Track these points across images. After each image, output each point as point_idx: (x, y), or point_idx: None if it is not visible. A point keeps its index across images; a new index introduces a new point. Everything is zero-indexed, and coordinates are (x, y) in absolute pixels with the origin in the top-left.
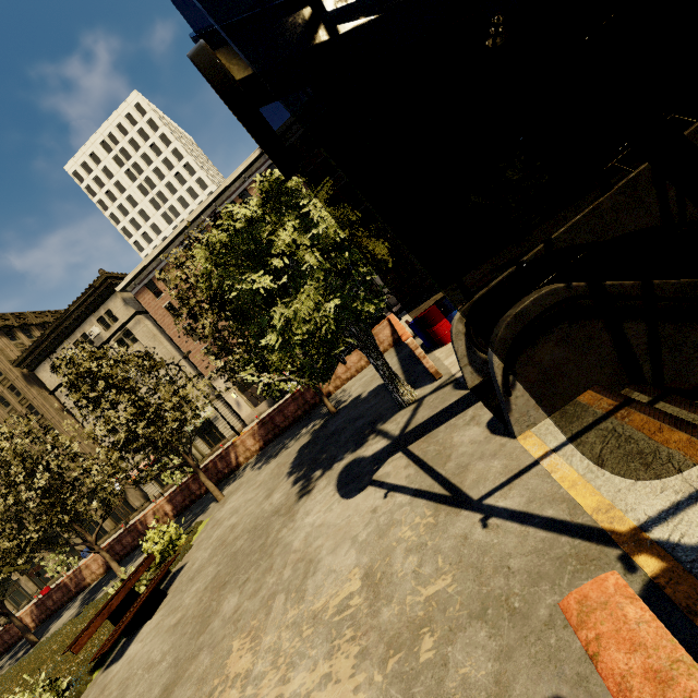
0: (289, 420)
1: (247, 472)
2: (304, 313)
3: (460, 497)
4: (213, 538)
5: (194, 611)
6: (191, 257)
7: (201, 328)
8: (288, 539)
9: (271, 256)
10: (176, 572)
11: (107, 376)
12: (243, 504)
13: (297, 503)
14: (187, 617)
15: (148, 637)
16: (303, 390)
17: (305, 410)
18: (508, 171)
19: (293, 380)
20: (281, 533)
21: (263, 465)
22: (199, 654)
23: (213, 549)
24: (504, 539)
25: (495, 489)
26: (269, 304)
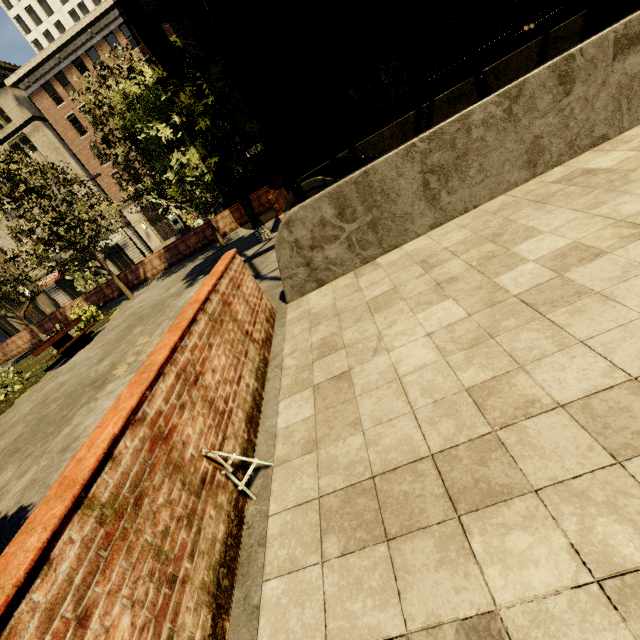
0: (191, 250)
1: (153, 283)
2: (194, 162)
3: (258, 276)
4: (126, 314)
5: (115, 338)
6: (104, 85)
7: (114, 155)
8: (175, 304)
9: (171, 114)
10: (98, 331)
11: (24, 181)
12: (149, 297)
13: (184, 290)
14: (110, 341)
15: (84, 353)
16: (204, 228)
17: (205, 244)
18: (382, 75)
19: (185, 208)
20: (172, 303)
21: (166, 277)
22: (120, 346)
23: (126, 317)
24: (262, 285)
25: (271, 271)
26: (171, 149)
